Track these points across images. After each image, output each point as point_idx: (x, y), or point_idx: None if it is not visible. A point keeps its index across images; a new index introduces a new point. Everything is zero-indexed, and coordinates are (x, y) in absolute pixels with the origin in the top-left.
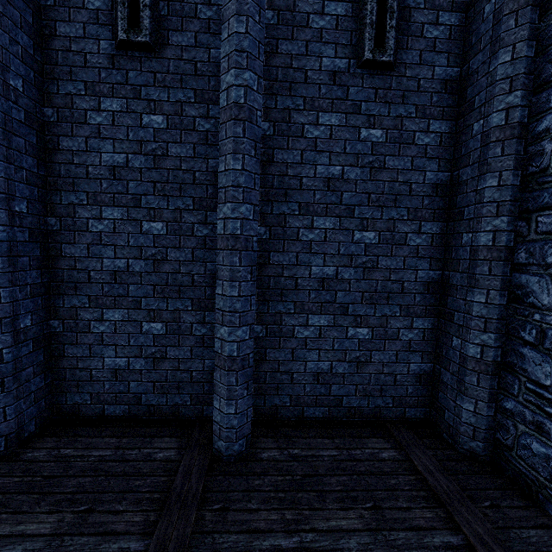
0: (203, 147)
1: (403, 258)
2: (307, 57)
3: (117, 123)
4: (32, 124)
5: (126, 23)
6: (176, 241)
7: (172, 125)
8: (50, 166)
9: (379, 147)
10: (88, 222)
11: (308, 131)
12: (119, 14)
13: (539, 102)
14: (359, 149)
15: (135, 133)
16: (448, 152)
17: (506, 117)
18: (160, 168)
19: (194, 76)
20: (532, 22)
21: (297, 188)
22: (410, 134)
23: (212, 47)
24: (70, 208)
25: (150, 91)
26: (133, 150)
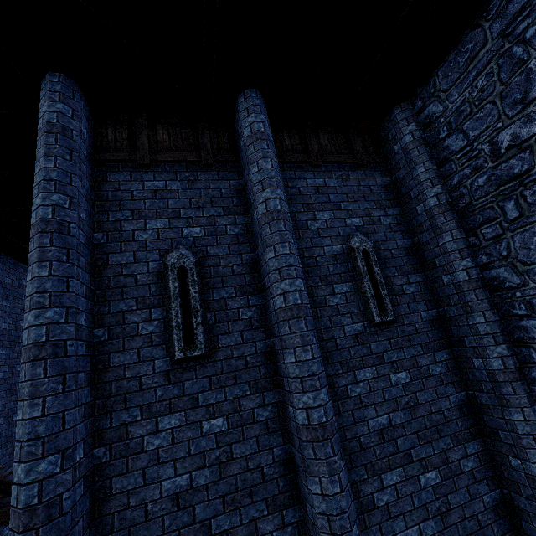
0: (266, 437)
1: (466, 488)
2: (333, 328)
3: (177, 440)
4: (87, 484)
5: (182, 343)
6: None
7: (232, 424)
8: (100, 522)
9: (408, 386)
10: None
11: (351, 390)
12: (175, 336)
13: (522, 353)
14: (394, 393)
15: (197, 444)
16: (456, 374)
17: (503, 363)
18: (227, 476)
19: (246, 369)
20: (487, 297)
21: (359, 449)
22: (426, 368)
23: (257, 340)
24: None
25: (207, 396)
26: (196, 465)
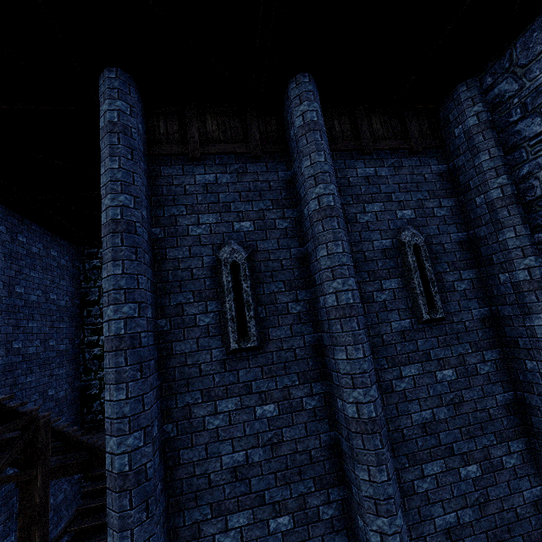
0: (314, 424)
1: (506, 483)
2: (379, 324)
3: (234, 422)
4: (161, 455)
5: (236, 335)
6: (304, 532)
7: (282, 410)
8: (171, 485)
9: (454, 383)
10: (214, 538)
11: (396, 385)
12: (230, 328)
13: None
14: (439, 390)
15: (251, 426)
16: (505, 374)
17: None
18: (278, 456)
19: (295, 361)
20: None
21: (401, 440)
22: (473, 367)
23: (305, 334)
24: (194, 527)
25: (260, 384)
26: (251, 444)
